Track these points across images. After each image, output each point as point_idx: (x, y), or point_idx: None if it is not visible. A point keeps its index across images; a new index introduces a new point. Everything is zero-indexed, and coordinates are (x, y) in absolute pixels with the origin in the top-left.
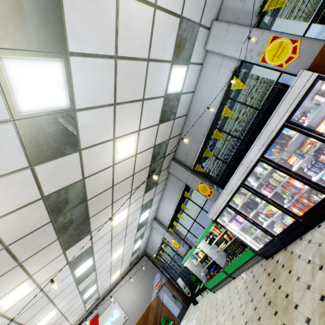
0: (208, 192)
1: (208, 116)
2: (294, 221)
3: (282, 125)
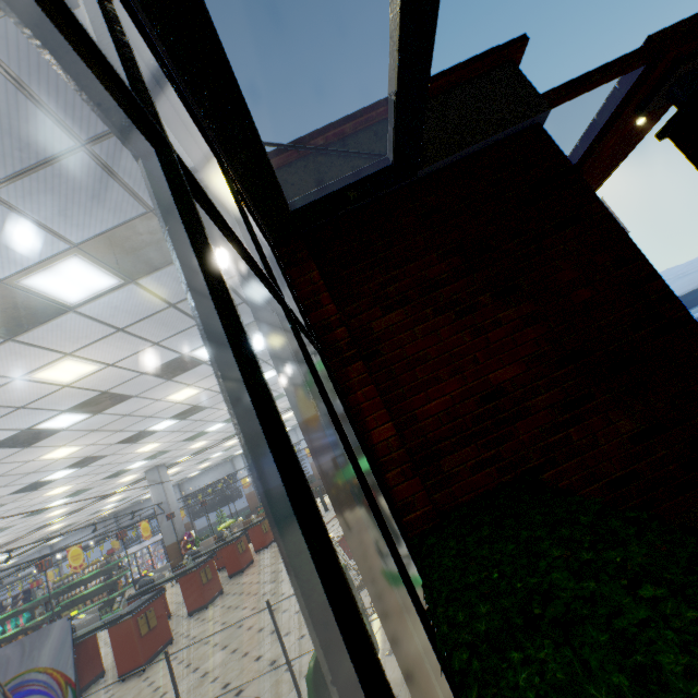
0: (118, 547)
1: (151, 510)
2: (139, 577)
3: (161, 539)
